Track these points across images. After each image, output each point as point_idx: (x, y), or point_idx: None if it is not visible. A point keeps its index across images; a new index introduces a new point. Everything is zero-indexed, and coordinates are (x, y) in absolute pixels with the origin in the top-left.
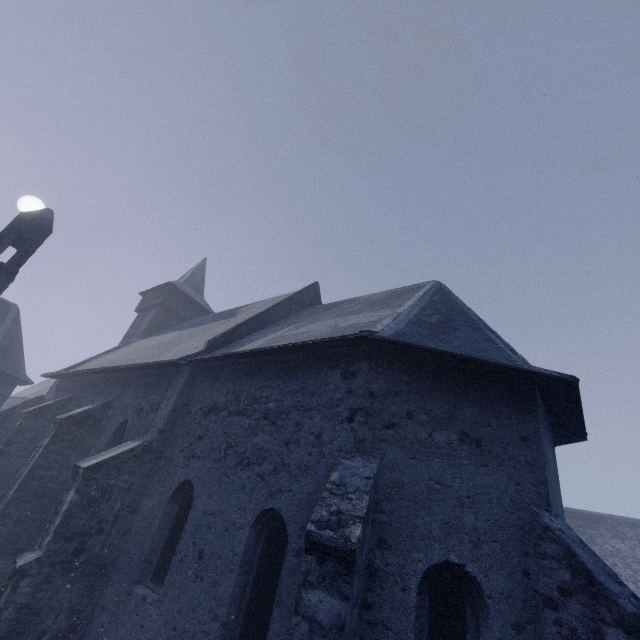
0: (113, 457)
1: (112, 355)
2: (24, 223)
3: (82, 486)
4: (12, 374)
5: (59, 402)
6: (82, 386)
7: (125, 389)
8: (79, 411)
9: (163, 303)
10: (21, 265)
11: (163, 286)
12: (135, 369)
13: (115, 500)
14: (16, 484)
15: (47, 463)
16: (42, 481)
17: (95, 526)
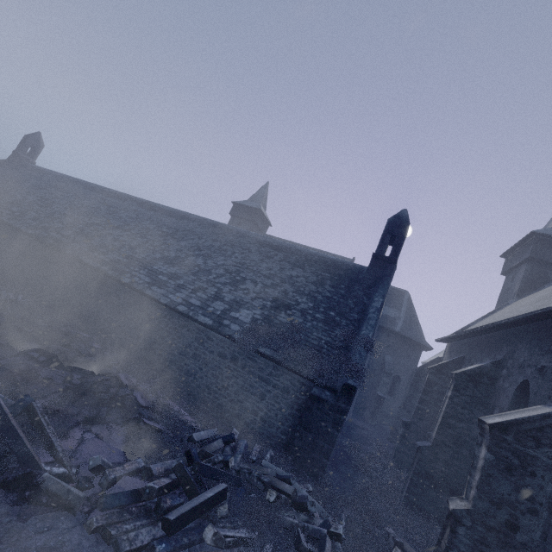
0: (521, 420)
1: (489, 318)
2: (391, 225)
3: (492, 445)
4: (416, 341)
5: (452, 361)
6: (468, 347)
7: (513, 346)
8: (470, 368)
9: (531, 256)
10: (397, 255)
11: (525, 239)
12: (518, 323)
13: (542, 478)
14: (435, 427)
15: (455, 414)
16: (455, 431)
17: (523, 502)
